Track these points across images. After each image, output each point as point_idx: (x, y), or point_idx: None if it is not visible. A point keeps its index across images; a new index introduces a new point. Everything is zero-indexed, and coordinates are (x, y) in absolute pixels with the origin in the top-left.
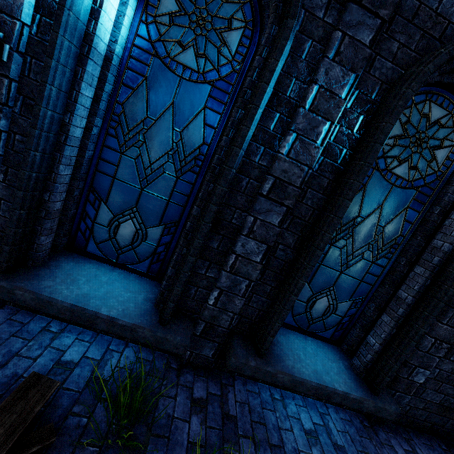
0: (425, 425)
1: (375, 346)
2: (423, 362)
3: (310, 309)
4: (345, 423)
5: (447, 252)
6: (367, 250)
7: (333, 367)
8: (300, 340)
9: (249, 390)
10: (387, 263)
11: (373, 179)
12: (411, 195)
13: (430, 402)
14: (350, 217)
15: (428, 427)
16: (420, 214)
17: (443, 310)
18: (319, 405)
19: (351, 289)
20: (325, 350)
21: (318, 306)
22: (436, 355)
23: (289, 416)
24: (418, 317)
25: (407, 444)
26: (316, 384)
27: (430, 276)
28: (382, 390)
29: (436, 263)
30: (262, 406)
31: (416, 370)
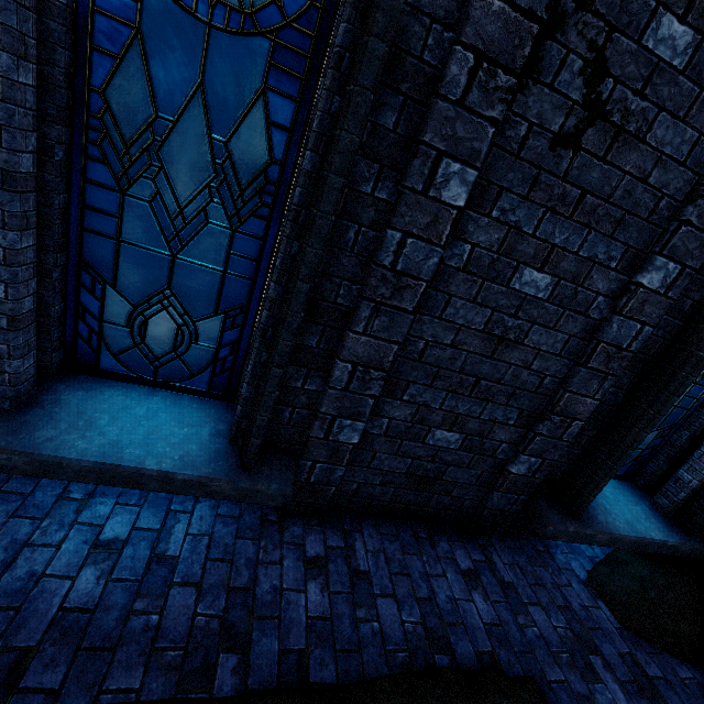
0: (394, 508)
1: (244, 389)
2: (346, 409)
3: (143, 339)
4: (218, 522)
5: (312, 172)
6: (211, 201)
7: (175, 435)
8: (129, 398)
9: (5, 491)
10: (266, 229)
11: (151, 7)
12: (262, 54)
13: (391, 473)
14: (138, 120)
15: (400, 510)
16: (300, 106)
17: (355, 307)
18: (181, 500)
19: (210, 290)
20: (185, 410)
21: (156, 331)
22: (366, 393)
23: (75, 524)
24: (280, 320)
25: (342, 538)
26: (94, 464)
27: (294, 233)
28: (275, 462)
29: (298, 201)
30: (14, 513)
31: (338, 423)
